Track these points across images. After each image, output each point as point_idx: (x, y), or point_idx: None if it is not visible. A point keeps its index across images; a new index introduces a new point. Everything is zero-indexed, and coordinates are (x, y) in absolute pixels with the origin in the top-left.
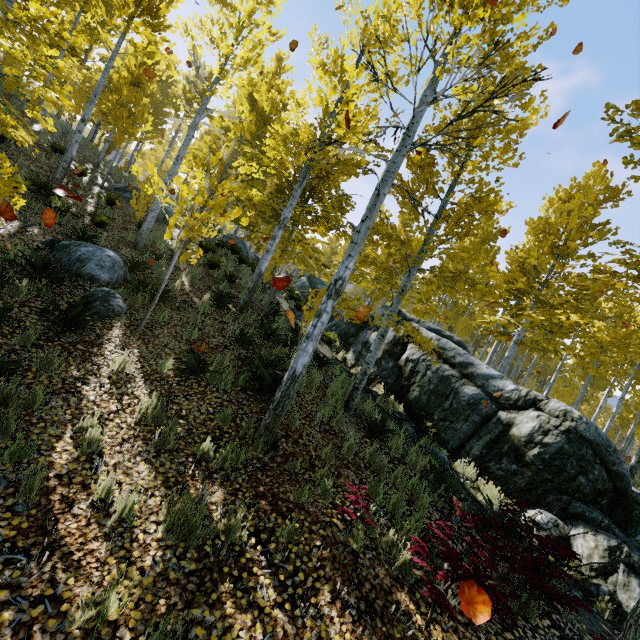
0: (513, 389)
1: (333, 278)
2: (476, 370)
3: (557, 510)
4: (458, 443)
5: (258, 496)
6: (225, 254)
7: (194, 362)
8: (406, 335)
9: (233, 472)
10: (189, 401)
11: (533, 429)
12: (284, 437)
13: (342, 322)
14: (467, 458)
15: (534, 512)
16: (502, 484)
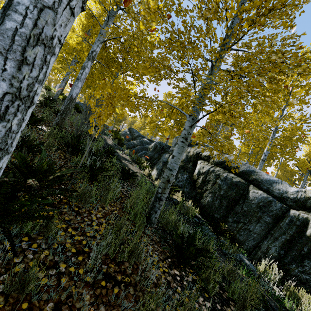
0: (296, 191)
1: None
2: (259, 177)
3: None
4: (253, 243)
5: None
6: None
7: None
8: (195, 154)
9: None
10: None
11: None
12: None
13: (149, 151)
14: (267, 260)
15: None
16: (309, 289)
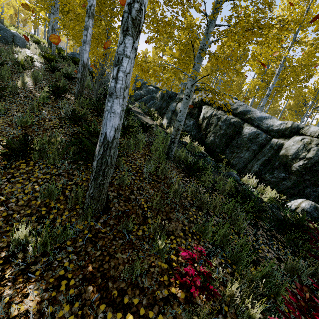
0: (280, 124)
1: (126, 3)
2: (253, 115)
3: (313, 197)
4: (242, 165)
5: (85, 281)
6: (68, 64)
7: (18, 144)
8: (200, 100)
9: (58, 254)
10: (13, 184)
11: (298, 149)
12: (115, 198)
13: (157, 101)
14: (250, 174)
15: (299, 202)
16: (274, 186)
